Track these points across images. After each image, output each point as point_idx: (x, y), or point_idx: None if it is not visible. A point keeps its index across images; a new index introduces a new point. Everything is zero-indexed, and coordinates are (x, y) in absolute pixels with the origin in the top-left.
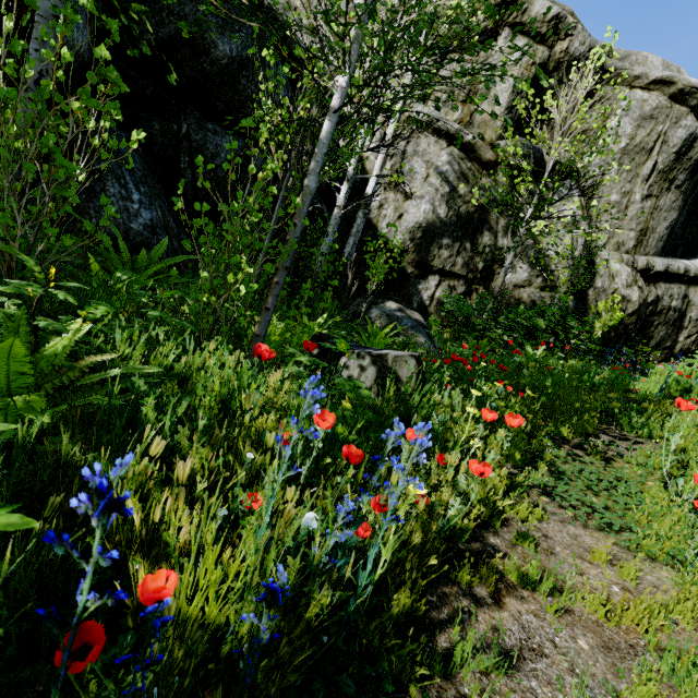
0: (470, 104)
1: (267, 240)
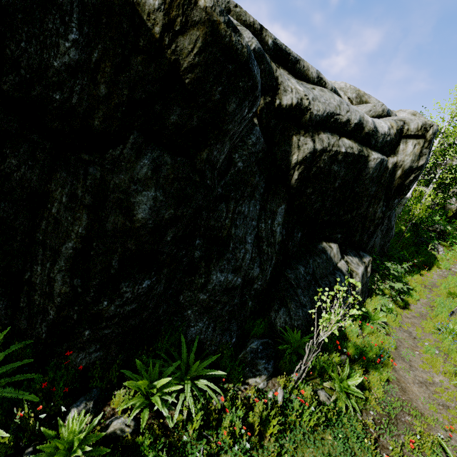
0: None
1: None
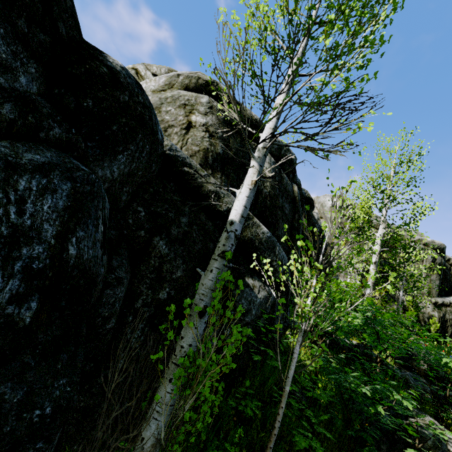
0: None
1: None
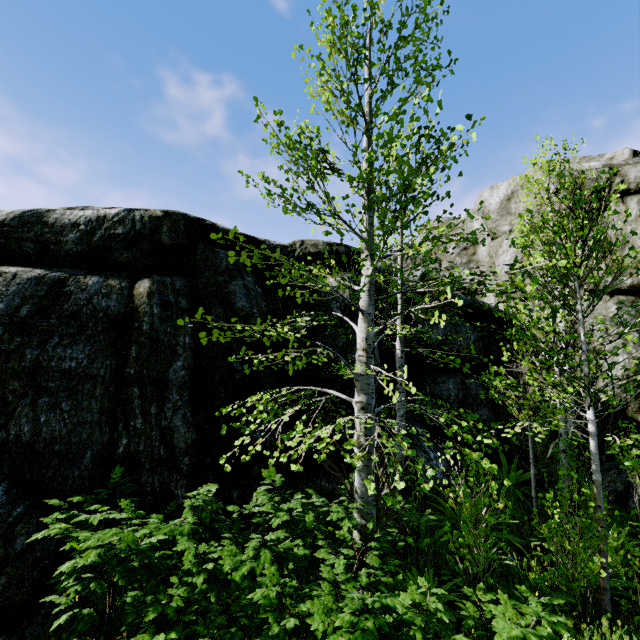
0: (610, 256)
1: (532, 469)
